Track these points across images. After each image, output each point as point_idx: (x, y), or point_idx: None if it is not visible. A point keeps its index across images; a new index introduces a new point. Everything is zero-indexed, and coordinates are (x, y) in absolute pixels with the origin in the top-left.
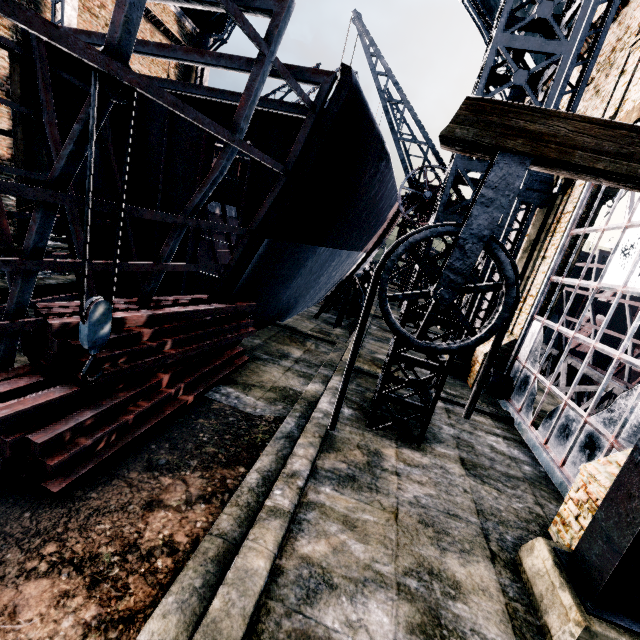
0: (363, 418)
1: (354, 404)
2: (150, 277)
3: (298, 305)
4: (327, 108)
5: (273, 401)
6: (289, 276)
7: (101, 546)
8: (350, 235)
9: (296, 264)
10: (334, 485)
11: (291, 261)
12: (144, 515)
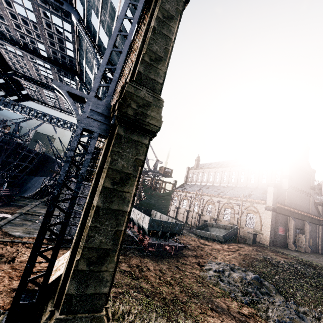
0: (44, 205)
1: (43, 204)
2: (4, 181)
3: (27, 191)
4: (40, 157)
5: (24, 204)
6: (28, 183)
7: (7, 209)
8: (45, 173)
9: (30, 180)
10: (38, 208)
11: (29, 179)
12: (10, 208)
